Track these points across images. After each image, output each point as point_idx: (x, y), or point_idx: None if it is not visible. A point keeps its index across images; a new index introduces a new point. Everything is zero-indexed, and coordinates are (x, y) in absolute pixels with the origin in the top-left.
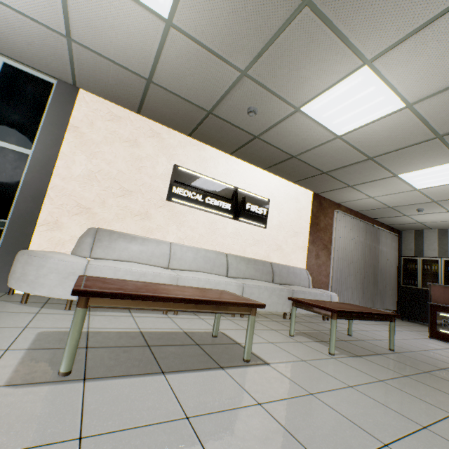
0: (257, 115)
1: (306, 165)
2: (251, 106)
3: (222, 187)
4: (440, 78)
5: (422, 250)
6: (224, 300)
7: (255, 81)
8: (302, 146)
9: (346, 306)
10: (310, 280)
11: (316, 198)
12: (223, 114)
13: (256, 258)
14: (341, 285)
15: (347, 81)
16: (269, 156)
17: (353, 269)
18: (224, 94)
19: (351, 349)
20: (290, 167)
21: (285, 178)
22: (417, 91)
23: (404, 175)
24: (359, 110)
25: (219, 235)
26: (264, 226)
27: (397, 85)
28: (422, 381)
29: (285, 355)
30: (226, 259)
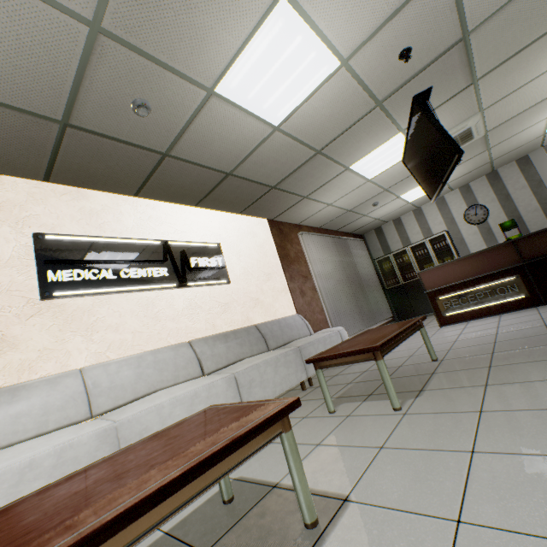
0: (153, 113)
1: (249, 182)
2: (136, 99)
3: (141, 247)
4: (370, 14)
5: (389, 246)
6: (225, 442)
7: (124, 44)
8: (235, 154)
9: (375, 335)
10: (308, 324)
11: (274, 226)
12: (92, 122)
13: (234, 328)
14: (339, 314)
15: (265, 28)
16: (196, 182)
17: (342, 292)
18: (77, 79)
19: (406, 386)
20: (229, 192)
21: (228, 210)
22: (349, 38)
23: (355, 165)
24: (291, 79)
25: (166, 320)
26: (226, 281)
27: (326, 29)
28: (504, 380)
29: (353, 455)
30: (192, 350)
